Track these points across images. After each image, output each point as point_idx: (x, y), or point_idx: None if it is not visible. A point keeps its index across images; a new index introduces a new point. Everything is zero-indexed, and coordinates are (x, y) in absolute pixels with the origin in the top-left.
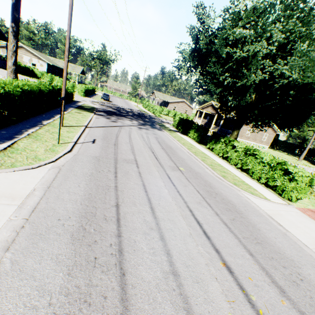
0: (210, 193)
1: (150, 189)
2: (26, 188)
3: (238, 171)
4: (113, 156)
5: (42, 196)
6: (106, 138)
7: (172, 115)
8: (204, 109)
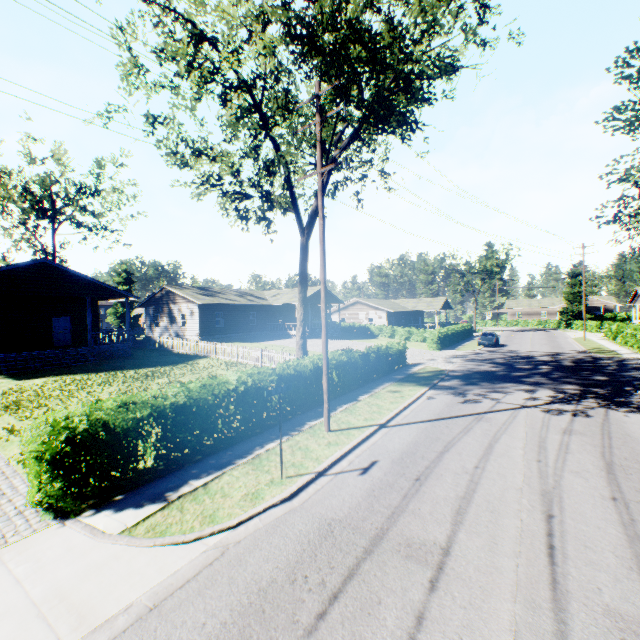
0: None
1: None
2: (124, 597)
3: None
4: (380, 523)
5: (117, 633)
6: (407, 456)
7: None
8: None
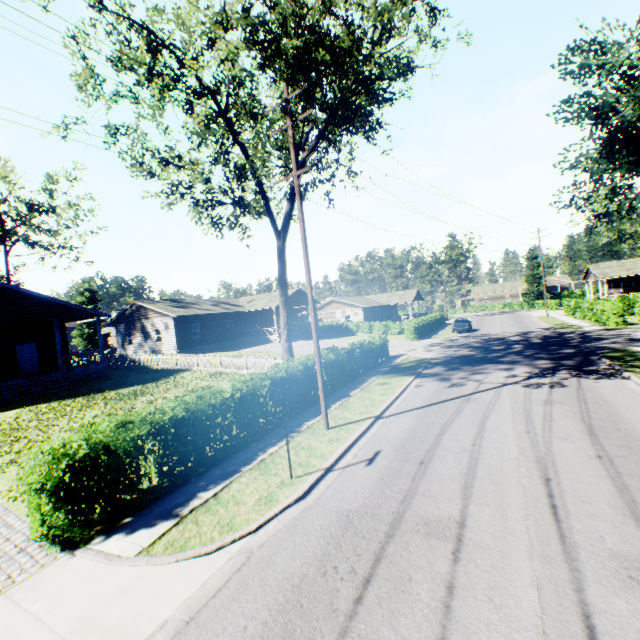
0: None
1: None
2: (157, 616)
3: None
4: (395, 508)
5: None
6: (408, 443)
7: None
8: None
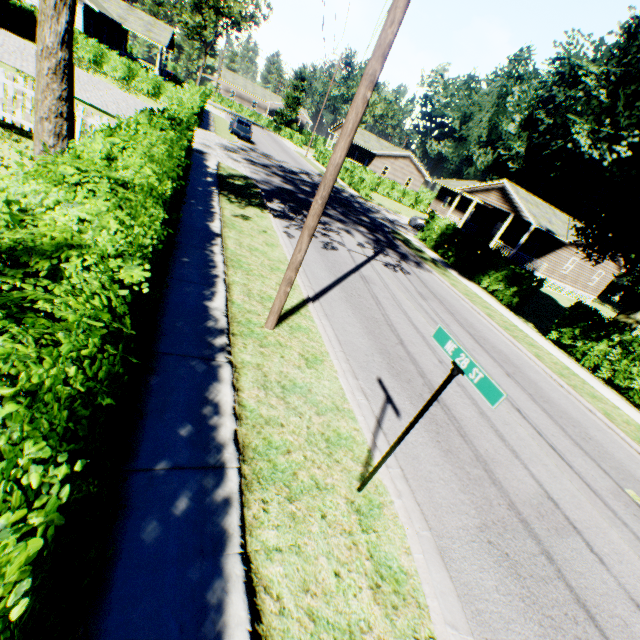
0: None
1: None
2: None
3: None
4: (502, 499)
5: None
6: (392, 361)
7: (385, 192)
8: (478, 194)
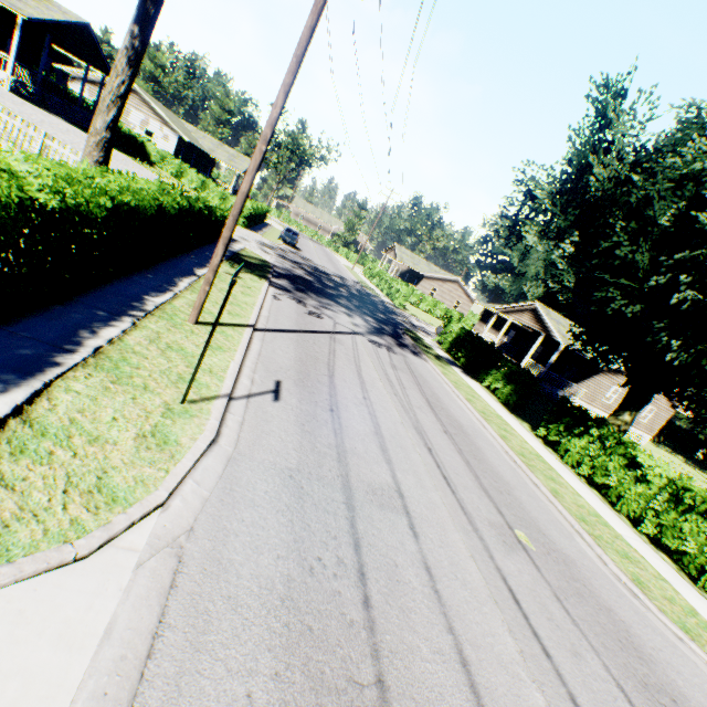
0: (658, 697)
1: (491, 694)
2: None
3: (651, 546)
4: (338, 470)
5: None
6: (306, 379)
7: (427, 309)
8: (513, 313)
